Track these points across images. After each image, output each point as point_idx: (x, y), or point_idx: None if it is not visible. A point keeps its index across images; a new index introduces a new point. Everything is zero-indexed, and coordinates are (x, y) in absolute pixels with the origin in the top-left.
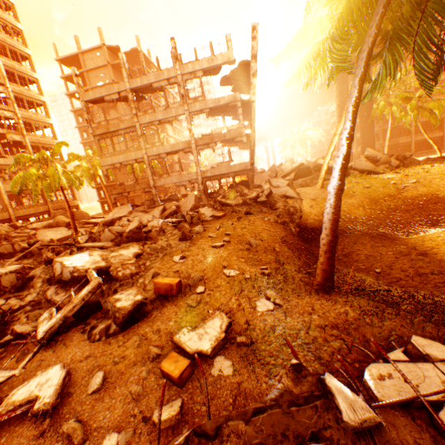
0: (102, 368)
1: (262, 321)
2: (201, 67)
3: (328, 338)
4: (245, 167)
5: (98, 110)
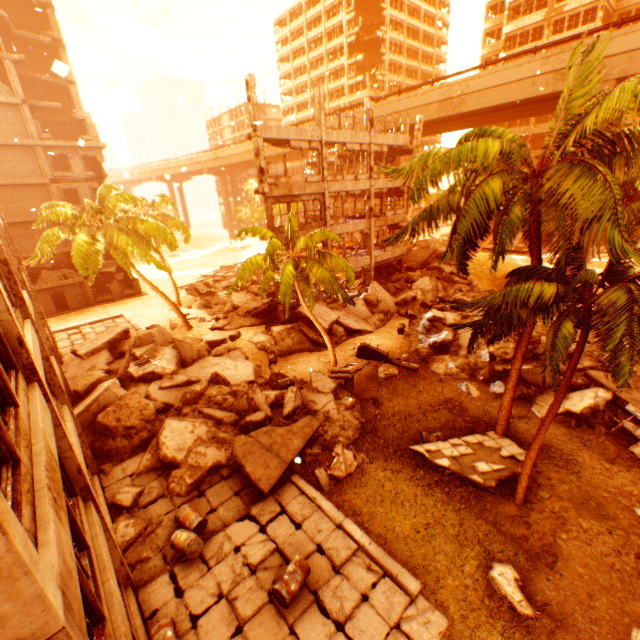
0: None
1: None
2: (388, 142)
3: None
4: (403, 252)
5: None
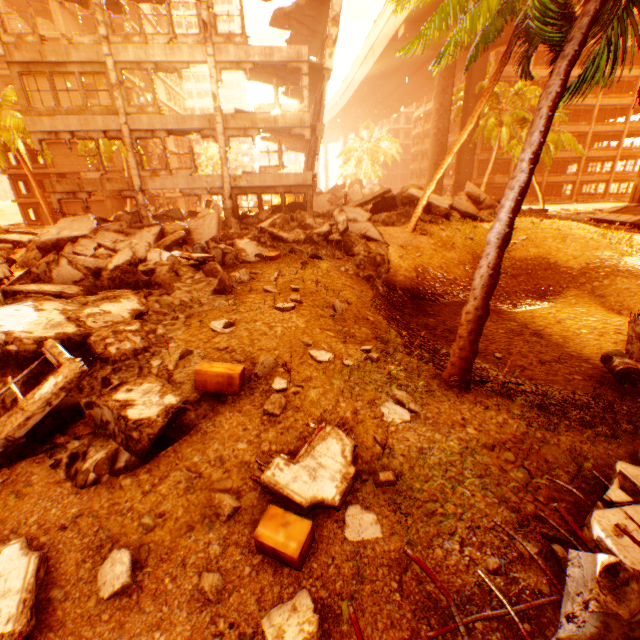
0: (120, 542)
1: (402, 441)
2: None
3: (504, 466)
4: (304, 181)
5: (6, 10)
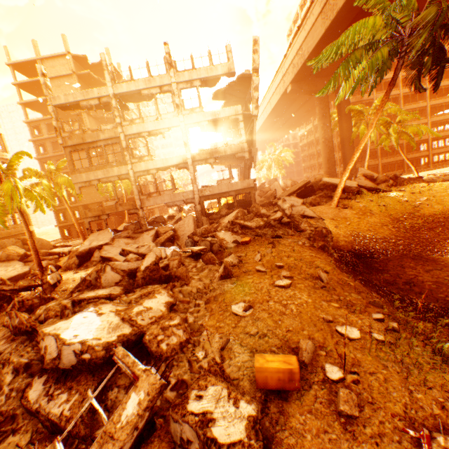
0: None
1: None
2: (199, 76)
3: None
4: (248, 185)
5: None
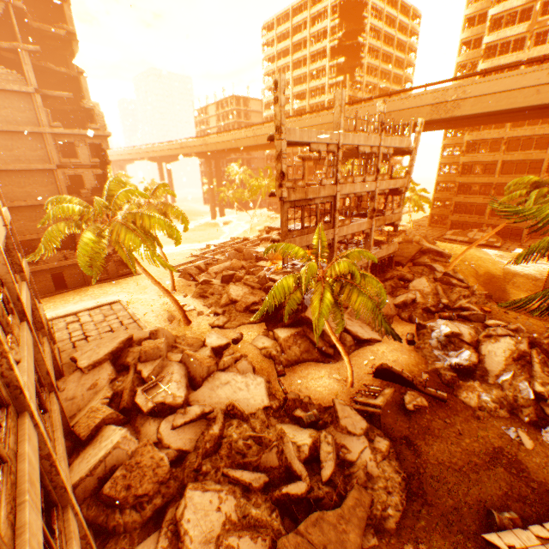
0: None
1: None
2: (394, 144)
3: None
4: (395, 249)
5: None
